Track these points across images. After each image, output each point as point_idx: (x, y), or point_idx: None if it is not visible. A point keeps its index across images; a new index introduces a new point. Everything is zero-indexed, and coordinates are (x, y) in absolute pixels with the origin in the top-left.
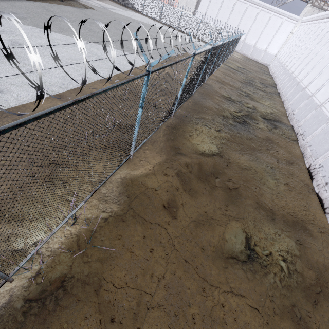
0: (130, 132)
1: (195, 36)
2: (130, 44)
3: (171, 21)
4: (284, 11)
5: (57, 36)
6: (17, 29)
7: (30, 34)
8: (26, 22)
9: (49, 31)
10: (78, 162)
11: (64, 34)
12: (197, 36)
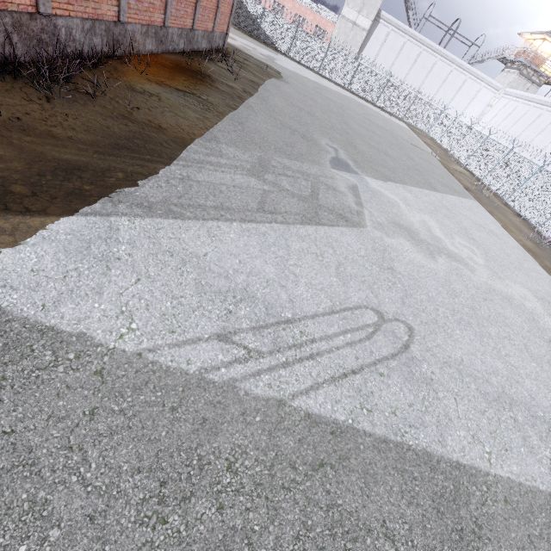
0: None
1: (375, 102)
2: (426, 170)
3: (338, 75)
4: (484, 75)
5: (423, 196)
6: (408, 203)
7: (425, 210)
8: (371, 171)
9: (404, 185)
10: None
11: (409, 183)
12: (378, 103)
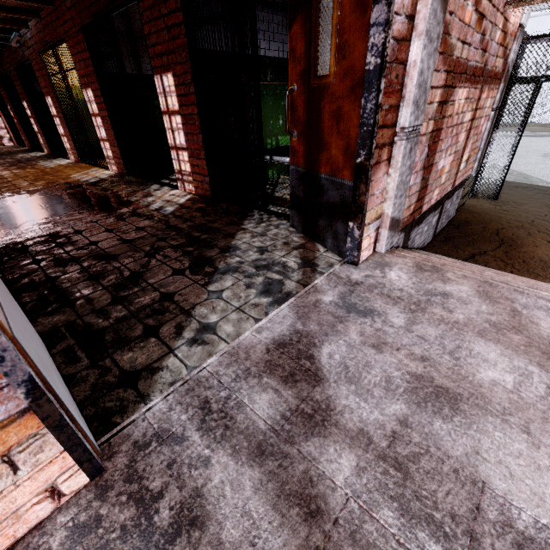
0: (540, 104)
1: None
2: None
3: None
4: None
5: None
6: None
7: None
8: None
9: None
10: (545, 128)
11: None
12: None
